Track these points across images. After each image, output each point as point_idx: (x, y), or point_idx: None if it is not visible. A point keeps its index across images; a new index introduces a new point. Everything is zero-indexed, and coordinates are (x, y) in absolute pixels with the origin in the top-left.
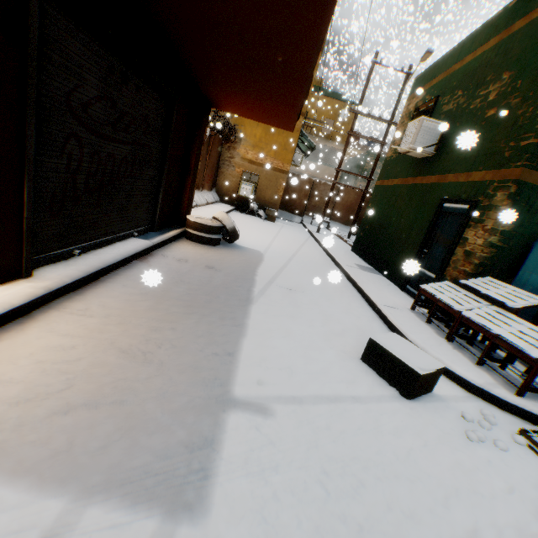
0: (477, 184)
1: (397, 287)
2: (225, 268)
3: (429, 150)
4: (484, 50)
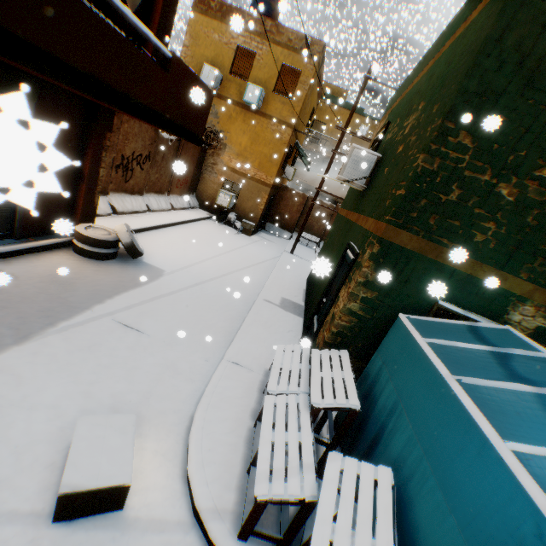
0: (366, 234)
1: (301, 334)
2: (67, 290)
3: (359, 183)
4: (424, 72)
